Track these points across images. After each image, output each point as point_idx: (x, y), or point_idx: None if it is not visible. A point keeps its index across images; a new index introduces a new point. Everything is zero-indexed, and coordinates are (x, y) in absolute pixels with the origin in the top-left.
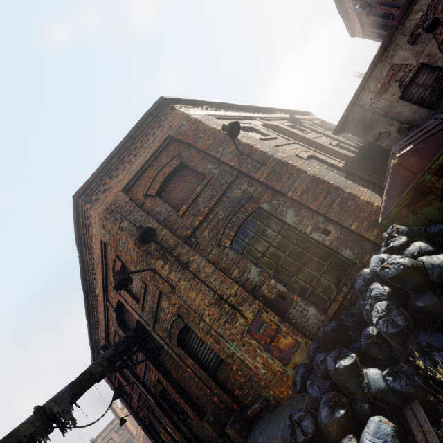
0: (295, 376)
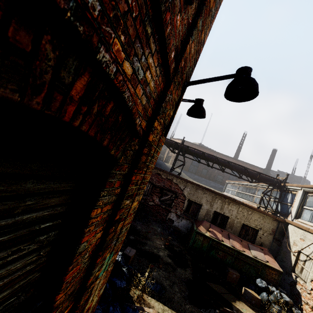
0: (95, 312)
